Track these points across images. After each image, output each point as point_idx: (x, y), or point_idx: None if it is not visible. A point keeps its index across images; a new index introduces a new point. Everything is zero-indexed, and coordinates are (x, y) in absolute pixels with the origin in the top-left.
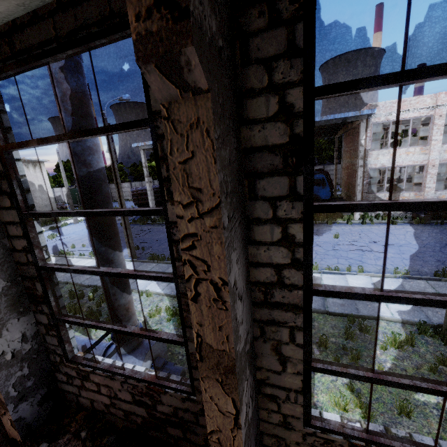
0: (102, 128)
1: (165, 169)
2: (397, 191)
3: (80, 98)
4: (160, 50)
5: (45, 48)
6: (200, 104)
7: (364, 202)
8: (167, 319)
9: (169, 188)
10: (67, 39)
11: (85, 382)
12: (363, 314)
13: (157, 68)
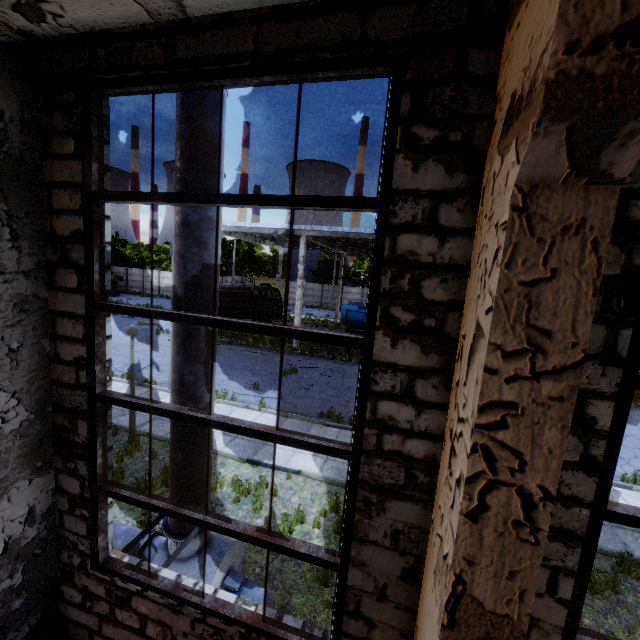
0: (291, 197)
1: (388, 278)
2: None
3: (215, 146)
4: (600, 105)
5: (228, 65)
6: (594, 198)
7: None
8: (234, 499)
9: (387, 308)
10: (272, 60)
11: (119, 610)
12: None
13: (567, 131)
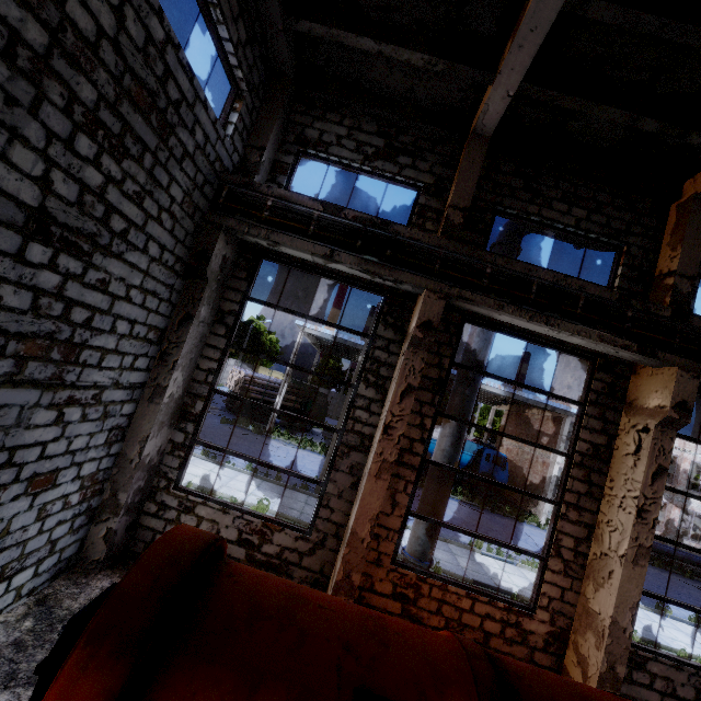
0: None
1: None
2: None
3: None
4: None
5: None
6: None
7: None
8: None
9: None
10: None
11: (635, 671)
12: (685, 651)
13: None
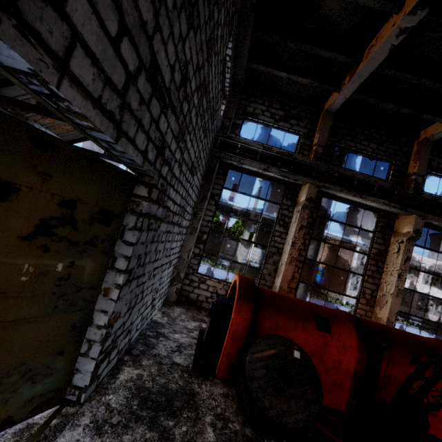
0: None
1: None
2: None
3: None
4: None
5: None
6: None
7: None
8: None
9: None
10: None
11: None
12: None
13: None
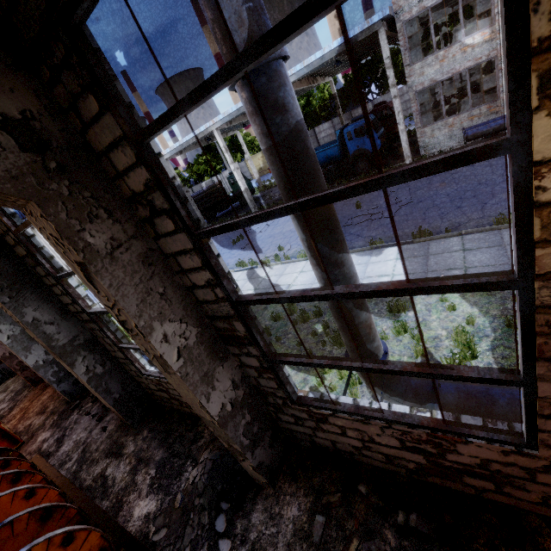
0: None
1: None
2: (493, 98)
3: None
4: None
5: None
6: None
7: (63, 274)
8: None
9: None
10: None
11: None
12: None
13: None
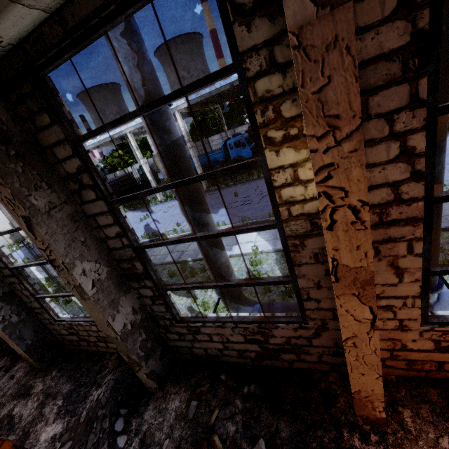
0: None
1: None
2: None
3: None
4: None
5: None
6: None
7: None
8: None
9: None
10: None
11: None
12: (193, 259)
13: None
